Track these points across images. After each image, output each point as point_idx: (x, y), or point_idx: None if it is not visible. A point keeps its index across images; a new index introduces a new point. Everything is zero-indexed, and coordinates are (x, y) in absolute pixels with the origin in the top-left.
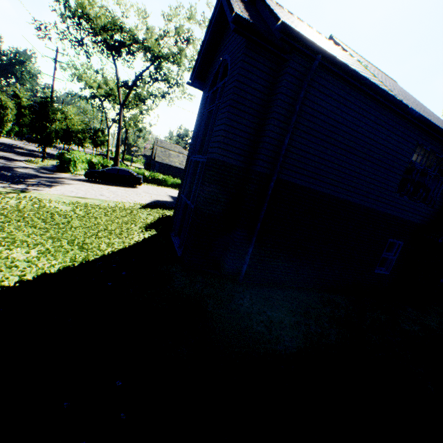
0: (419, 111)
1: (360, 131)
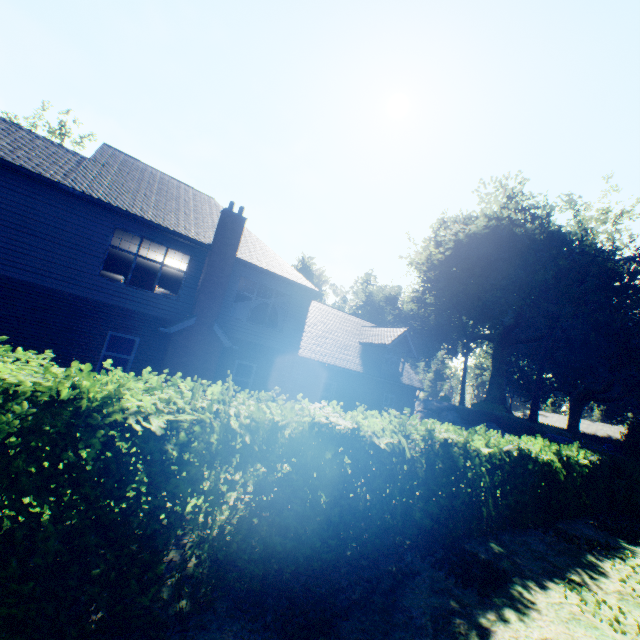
0: (115, 198)
1: (5, 201)
